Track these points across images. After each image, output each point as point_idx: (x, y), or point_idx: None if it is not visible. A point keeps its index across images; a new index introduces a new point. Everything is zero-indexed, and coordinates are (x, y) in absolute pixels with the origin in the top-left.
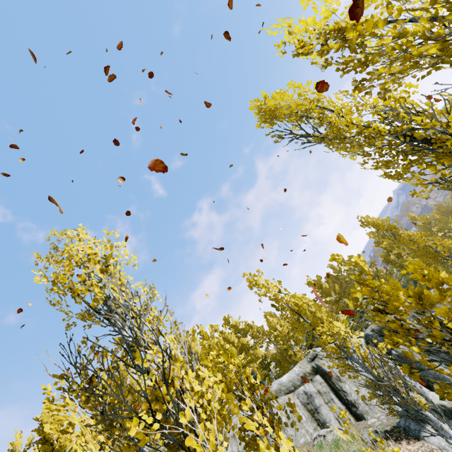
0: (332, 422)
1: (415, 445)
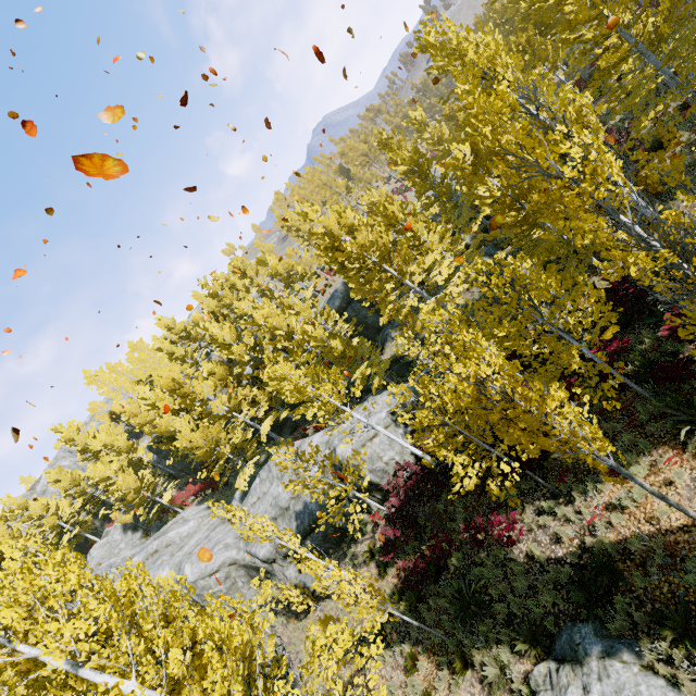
0: None
1: None
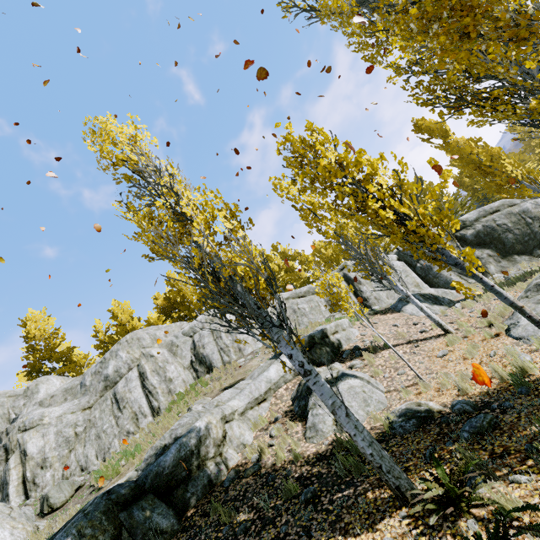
0: None
1: (395, 314)
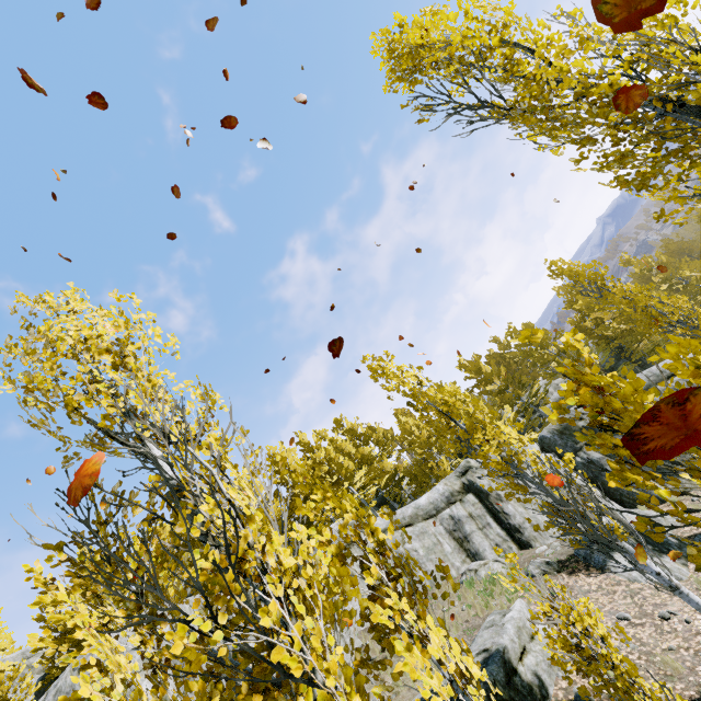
0: (488, 552)
1: (597, 577)
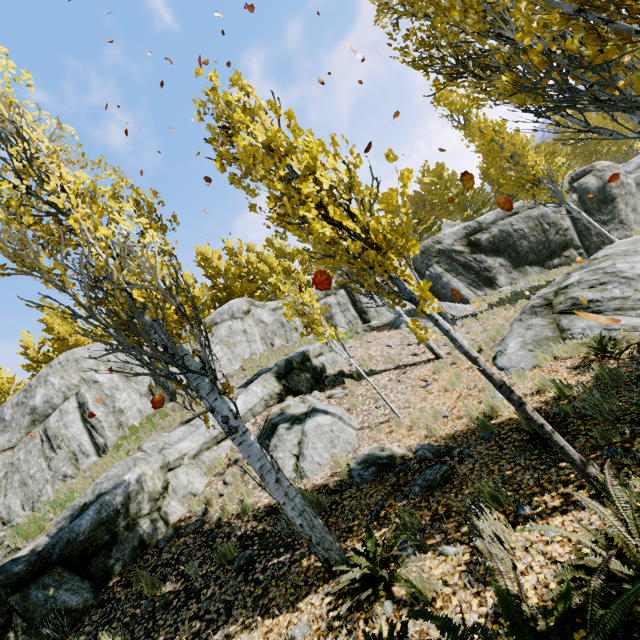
0: (342, 325)
1: (392, 332)
